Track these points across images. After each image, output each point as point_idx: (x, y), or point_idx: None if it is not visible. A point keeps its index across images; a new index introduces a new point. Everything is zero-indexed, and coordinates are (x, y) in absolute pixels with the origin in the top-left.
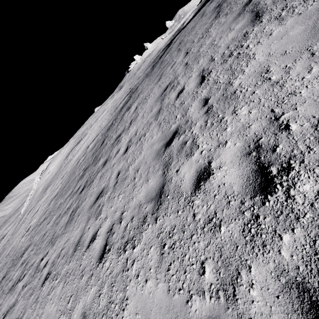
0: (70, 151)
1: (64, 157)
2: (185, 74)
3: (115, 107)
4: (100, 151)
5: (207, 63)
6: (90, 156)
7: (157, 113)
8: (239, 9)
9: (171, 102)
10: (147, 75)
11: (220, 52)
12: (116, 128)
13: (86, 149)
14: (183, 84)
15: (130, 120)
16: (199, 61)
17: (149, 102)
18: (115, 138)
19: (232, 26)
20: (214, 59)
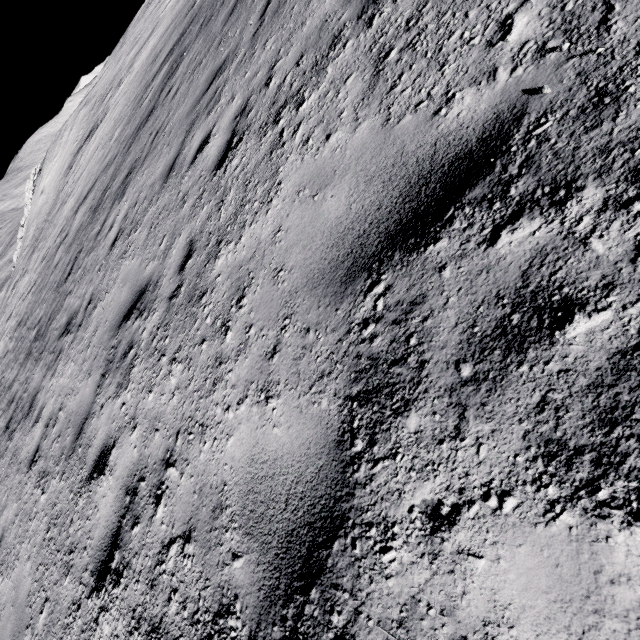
0: (75, 152)
1: (65, 162)
2: (151, 344)
3: (146, 84)
4: (55, 313)
5: (157, 456)
6: (55, 284)
7: (75, 434)
8: (389, 179)
9: (86, 460)
10: (211, 13)
11: (180, 488)
12: (88, 253)
13: (73, 217)
14: (120, 419)
15: (90, 295)
16: (176, 359)
17: (116, 285)
18: (67, 318)
19: (286, 335)
20: (158, 502)
